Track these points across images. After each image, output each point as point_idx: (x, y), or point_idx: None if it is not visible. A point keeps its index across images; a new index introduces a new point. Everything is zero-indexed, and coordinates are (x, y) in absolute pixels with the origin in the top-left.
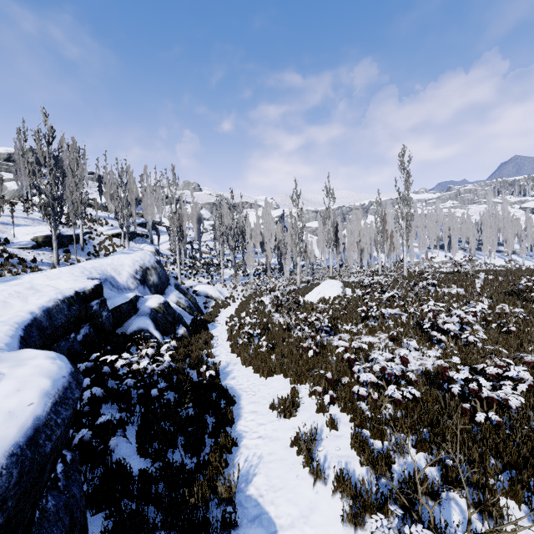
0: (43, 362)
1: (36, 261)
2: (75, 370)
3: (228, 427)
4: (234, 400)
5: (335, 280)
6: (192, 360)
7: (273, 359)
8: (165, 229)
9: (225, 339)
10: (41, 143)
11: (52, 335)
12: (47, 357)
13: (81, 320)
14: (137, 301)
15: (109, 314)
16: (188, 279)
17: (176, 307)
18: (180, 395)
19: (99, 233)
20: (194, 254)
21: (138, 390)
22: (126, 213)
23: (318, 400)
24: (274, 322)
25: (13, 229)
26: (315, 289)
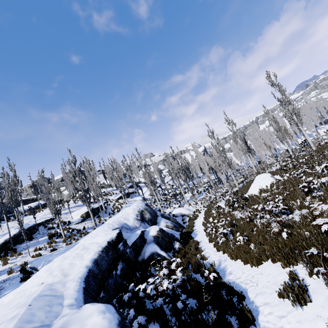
0: (97, 319)
1: (85, 228)
2: (121, 318)
3: (252, 326)
4: (242, 295)
5: (263, 174)
6: (193, 266)
7: (252, 248)
8: (143, 184)
9: (207, 241)
10: (71, 165)
11: (102, 277)
12: (98, 312)
13: (116, 260)
14: (143, 234)
15: (130, 249)
16: (166, 209)
17: (167, 229)
18: (198, 300)
19: (111, 200)
20: (164, 192)
21: (167, 303)
22: (120, 183)
23: (324, 280)
24: (236, 218)
25: (71, 214)
26: (253, 185)
